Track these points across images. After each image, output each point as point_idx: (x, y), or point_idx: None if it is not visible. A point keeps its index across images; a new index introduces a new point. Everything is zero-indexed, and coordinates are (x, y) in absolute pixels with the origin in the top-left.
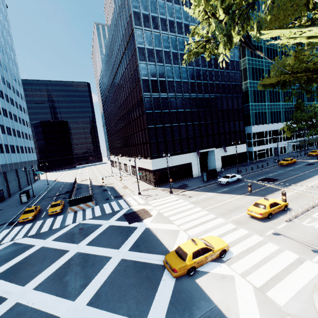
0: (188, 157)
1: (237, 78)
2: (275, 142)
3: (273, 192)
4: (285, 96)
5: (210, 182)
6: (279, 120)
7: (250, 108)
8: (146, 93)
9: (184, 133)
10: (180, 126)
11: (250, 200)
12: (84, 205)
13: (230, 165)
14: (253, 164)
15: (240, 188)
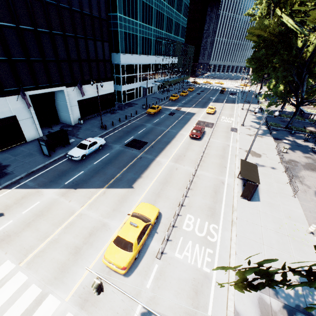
0: (2, 105)
1: None
2: (144, 80)
3: (141, 173)
4: (158, 19)
5: (56, 154)
6: (150, 52)
7: (119, 22)
8: None
9: None
10: None
11: (113, 204)
12: None
13: (94, 112)
14: (121, 110)
15: (102, 168)
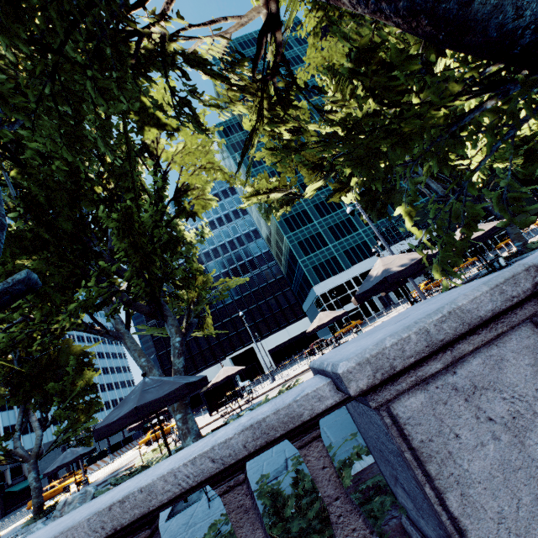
0: (216, 369)
1: (262, 246)
2: None
3: None
4: None
5: None
6: (370, 254)
7: (302, 265)
8: (151, 321)
9: (204, 343)
10: (197, 337)
11: None
12: (101, 461)
13: (290, 356)
14: None
15: None
